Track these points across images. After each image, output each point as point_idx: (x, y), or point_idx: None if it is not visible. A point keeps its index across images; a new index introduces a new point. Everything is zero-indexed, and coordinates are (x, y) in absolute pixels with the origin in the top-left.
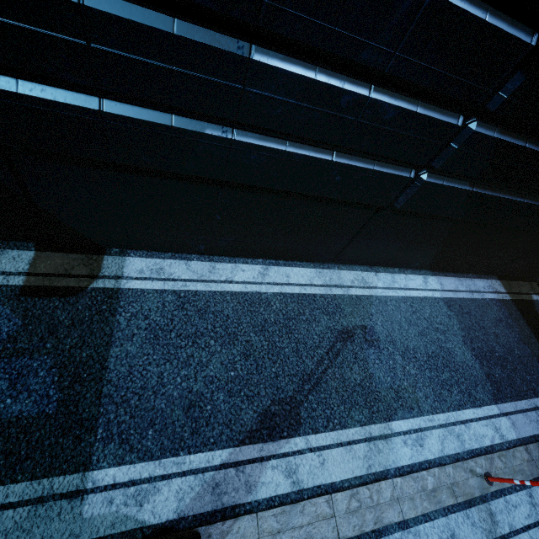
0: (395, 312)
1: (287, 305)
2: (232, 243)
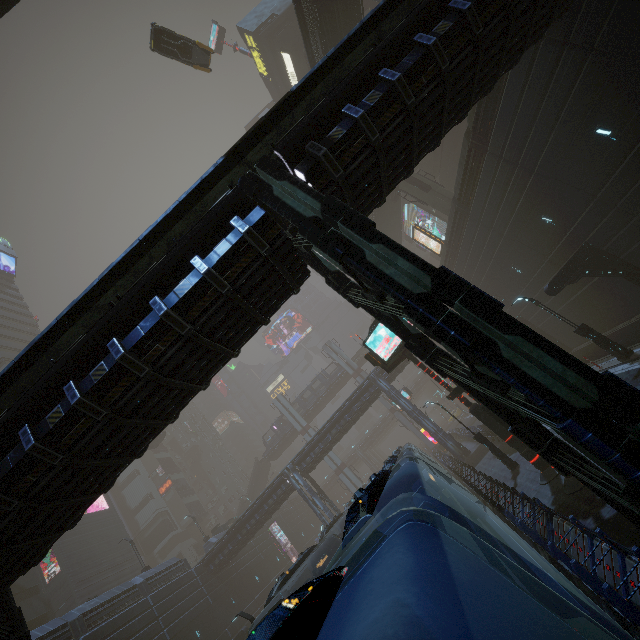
0: None
1: None
2: None
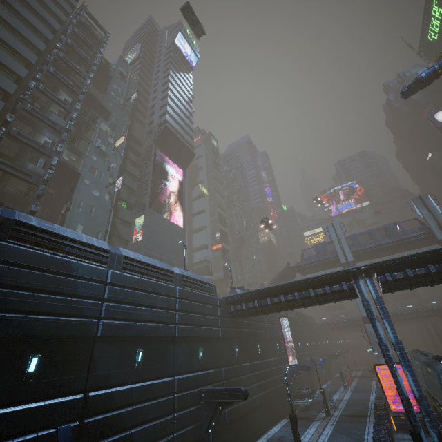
0: (279, 433)
1: None
2: (246, 439)
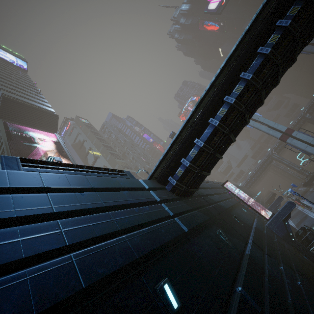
0: None
1: None
2: None
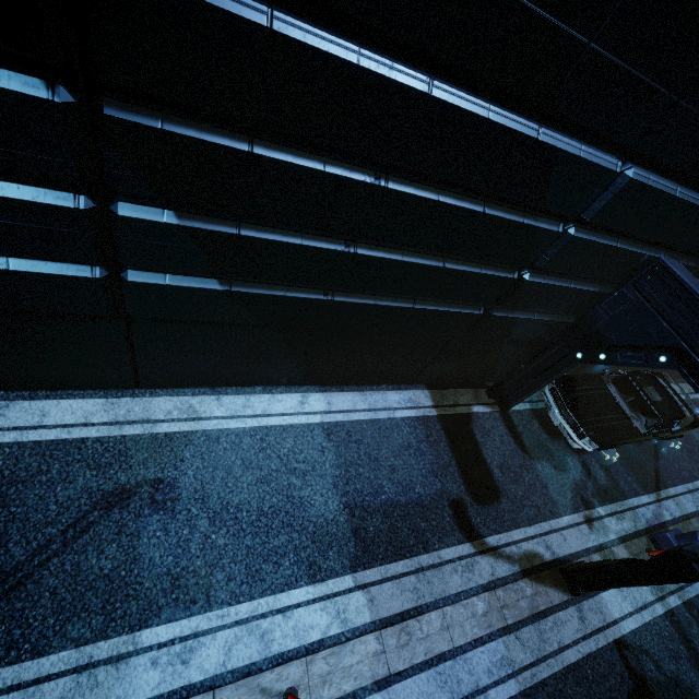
0: (228, 453)
1: (20, 461)
2: None
